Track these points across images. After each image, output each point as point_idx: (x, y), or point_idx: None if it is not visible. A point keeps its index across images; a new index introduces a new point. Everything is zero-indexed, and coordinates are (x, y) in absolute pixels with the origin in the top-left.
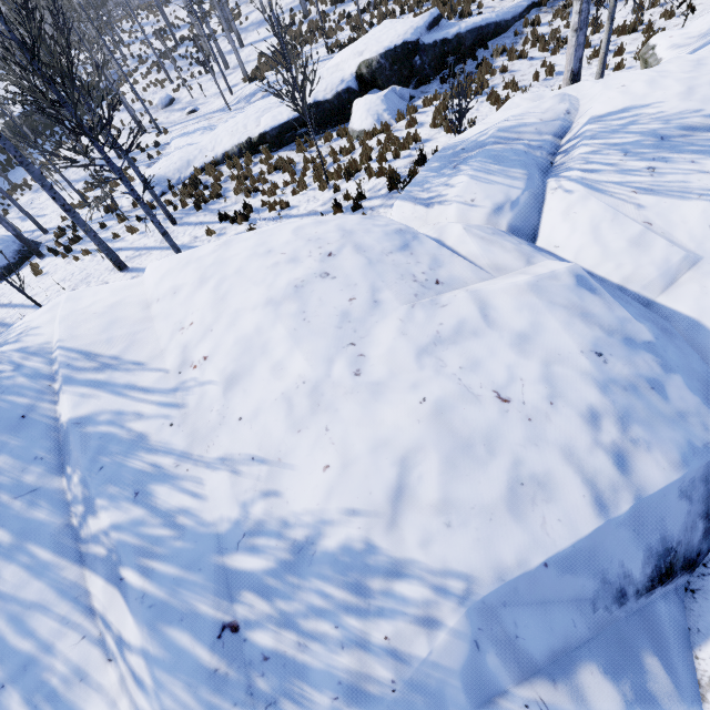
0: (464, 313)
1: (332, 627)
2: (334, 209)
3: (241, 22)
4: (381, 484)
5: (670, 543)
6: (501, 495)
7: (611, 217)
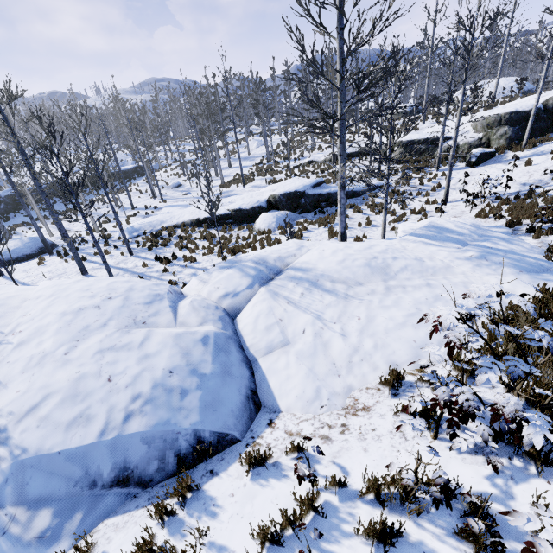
0: (135, 339)
1: None
2: None
3: (235, 156)
4: (30, 403)
5: (129, 464)
6: (70, 419)
7: (267, 313)
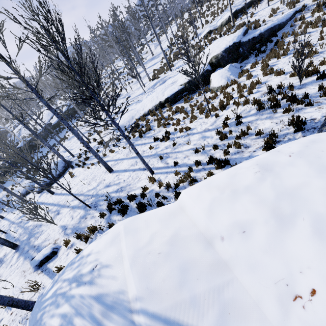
0: None
1: None
2: (223, 126)
3: (143, 61)
4: None
5: None
6: None
7: None
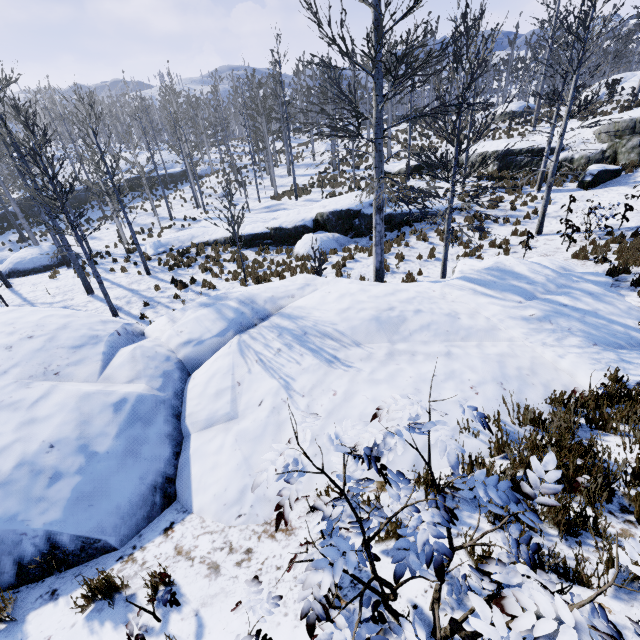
0: (31, 395)
1: None
2: None
3: (298, 161)
4: None
5: None
6: None
7: (225, 372)
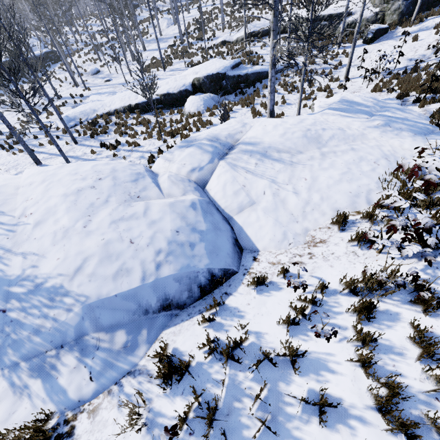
0: (138, 210)
1: (38, 311)
2: (158, 152)
3: (147, 37)
4: (74, 266)
5: (169, 296)
6: (113, 273)
7: (232, 181)
